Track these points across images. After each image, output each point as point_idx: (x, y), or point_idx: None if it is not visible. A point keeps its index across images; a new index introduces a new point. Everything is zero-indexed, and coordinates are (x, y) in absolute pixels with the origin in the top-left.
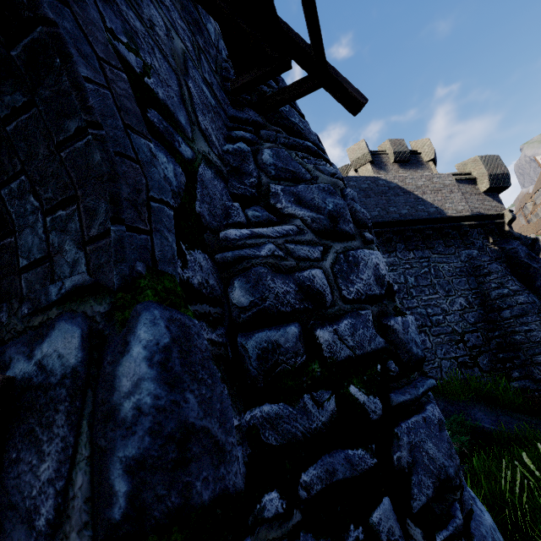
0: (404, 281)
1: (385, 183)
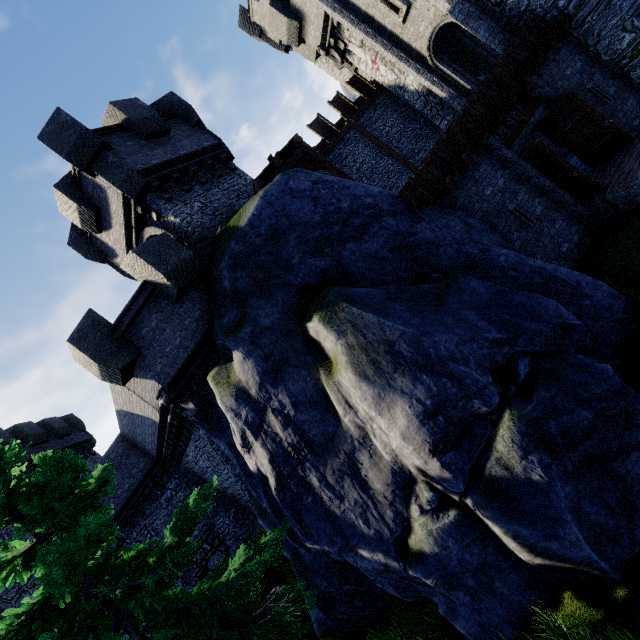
0: (209, 465)
1: (122, 413)
